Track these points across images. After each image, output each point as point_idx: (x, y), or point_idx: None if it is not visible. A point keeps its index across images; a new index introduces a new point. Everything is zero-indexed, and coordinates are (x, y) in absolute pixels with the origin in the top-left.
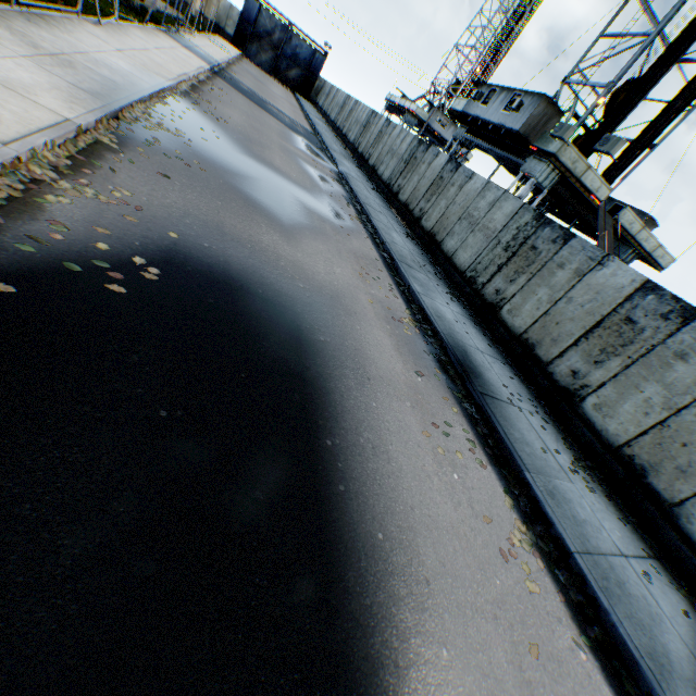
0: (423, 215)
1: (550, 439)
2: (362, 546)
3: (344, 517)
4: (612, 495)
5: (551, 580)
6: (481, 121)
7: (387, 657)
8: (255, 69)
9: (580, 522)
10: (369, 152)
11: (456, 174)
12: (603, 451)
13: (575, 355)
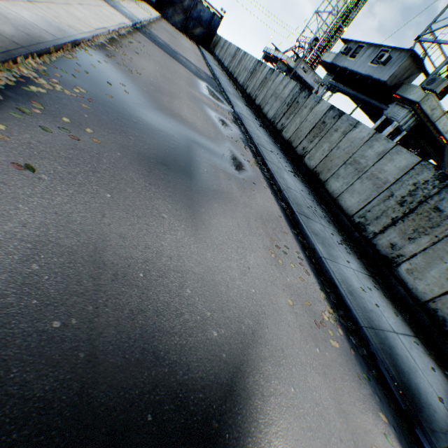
0: (306, 154)
1: None
2: None
3: None
4: None
5: None
6: (348, 71)
7: None
8: (170, 27)
9: None
10: (255, 94)
11: (339, 121)
12: None
13: None
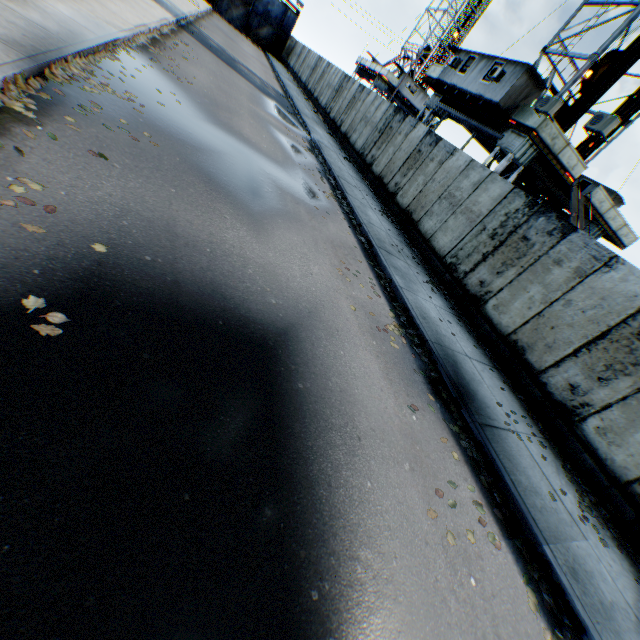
0: (399, 191)
1: (552, 472)
2: None
3: None
4: (621, 540)
5: None
6: (457, 90)
7: None
8: (225, 25)
9: (608, 609)
10: (341, 119)
11: (435, 148)
12: (607, 484)
13: (574, 367)
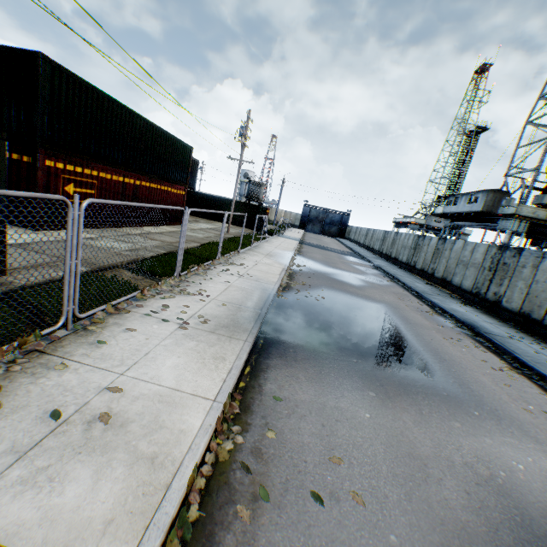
0: (434, 271)
1: None
2: (415, 349)
3: (406, 343)
4: None
5: (529, 382)
6: (455, 213)
7: (428, 364)
8: (312, 234)
9: None
10: (389, 251)
11: (445, 244)
12: None
13: None
